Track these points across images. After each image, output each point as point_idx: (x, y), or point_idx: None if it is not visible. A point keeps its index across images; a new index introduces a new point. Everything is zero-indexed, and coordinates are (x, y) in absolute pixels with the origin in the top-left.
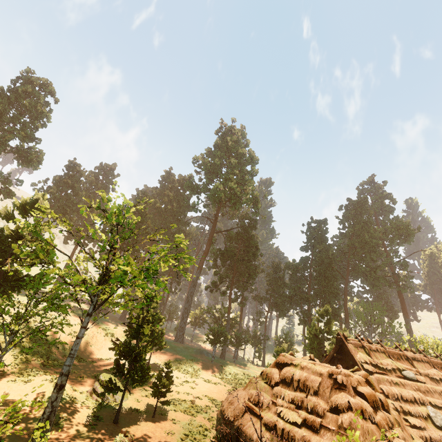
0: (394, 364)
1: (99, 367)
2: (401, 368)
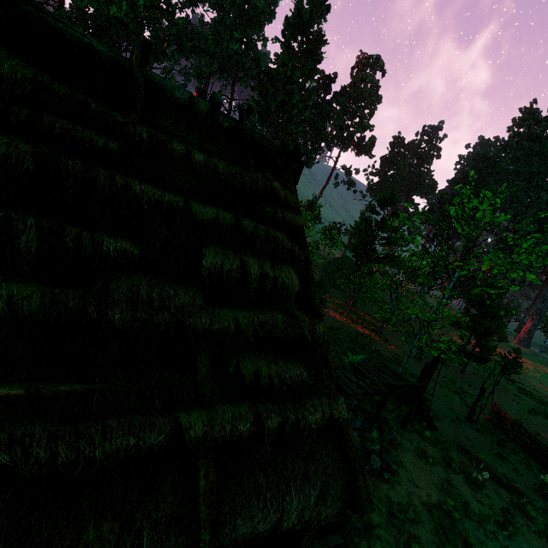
0: None
1: (433, 336)
2: None
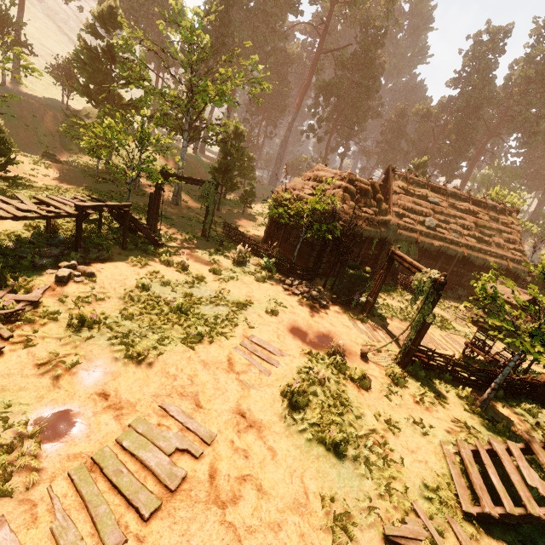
0: (426, 192)
1: None
2: (430, 196)
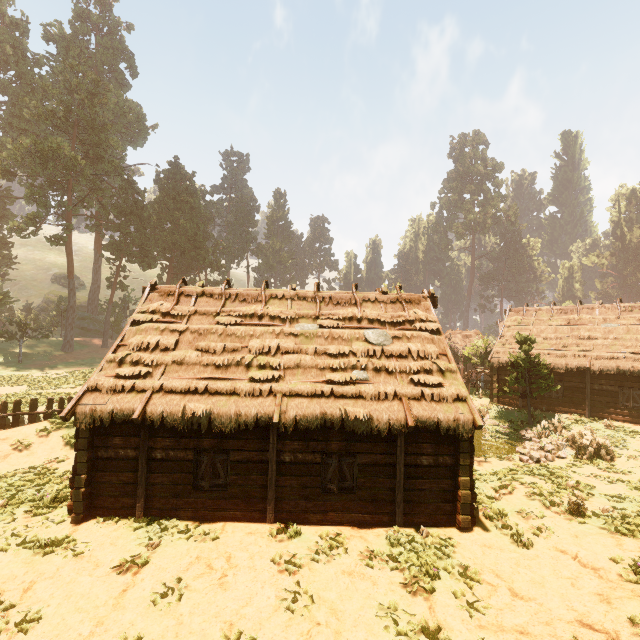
0: None
1: None
2: None
